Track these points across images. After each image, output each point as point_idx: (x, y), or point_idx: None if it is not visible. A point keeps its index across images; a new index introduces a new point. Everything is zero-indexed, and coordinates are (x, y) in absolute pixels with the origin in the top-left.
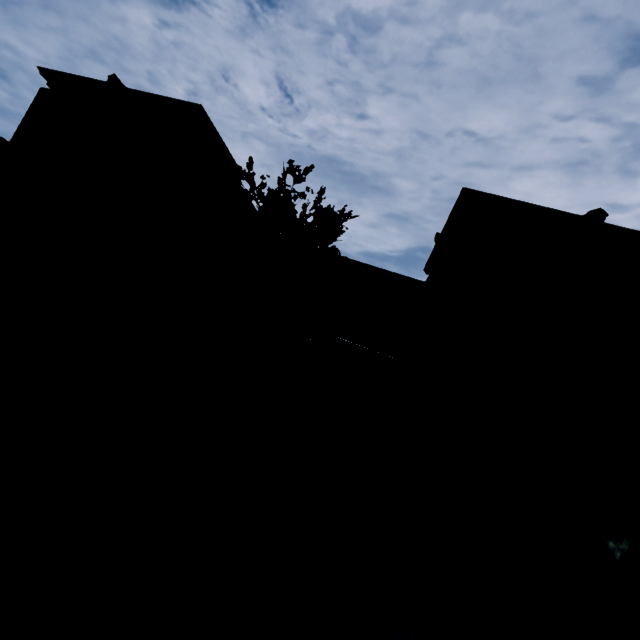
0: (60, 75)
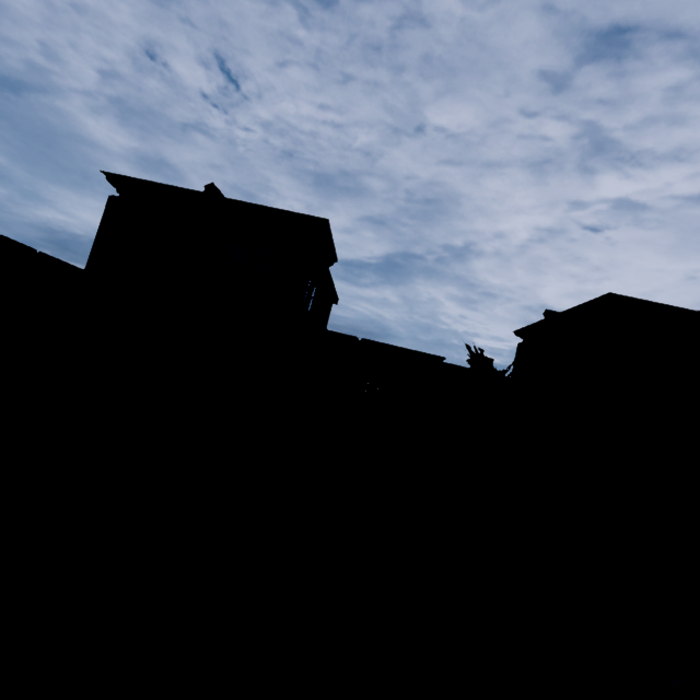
0: (136, 182)
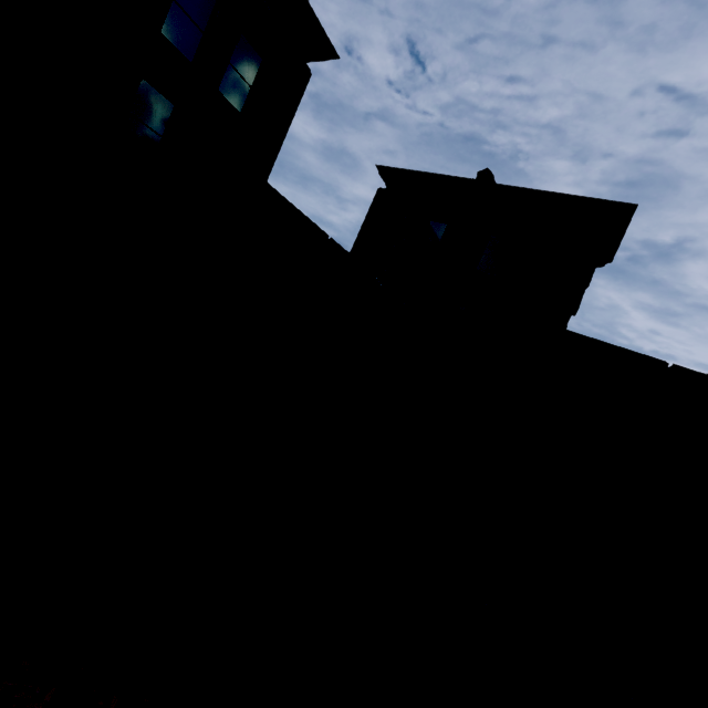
0: (405, 173)
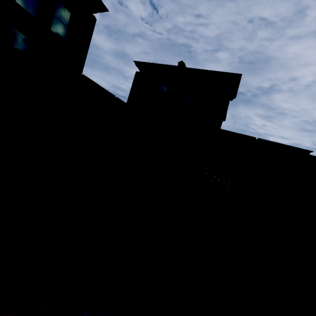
0: (147, 64)
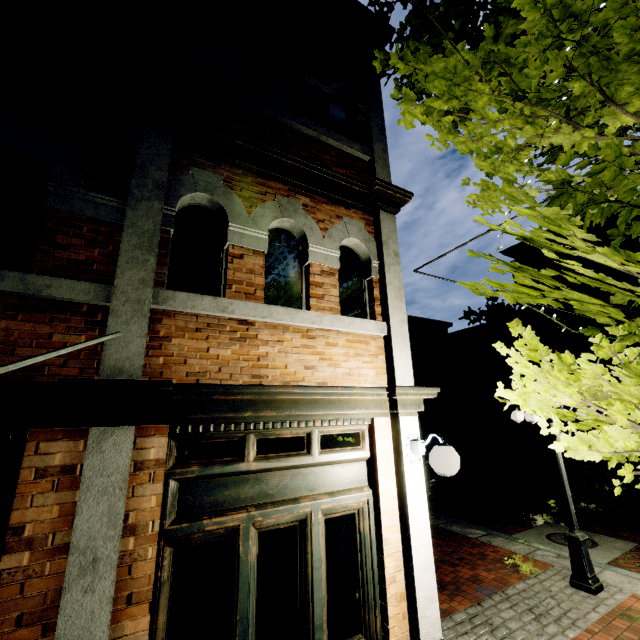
0: None
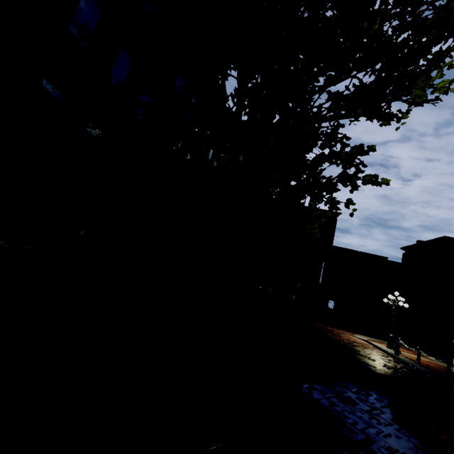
0: None
